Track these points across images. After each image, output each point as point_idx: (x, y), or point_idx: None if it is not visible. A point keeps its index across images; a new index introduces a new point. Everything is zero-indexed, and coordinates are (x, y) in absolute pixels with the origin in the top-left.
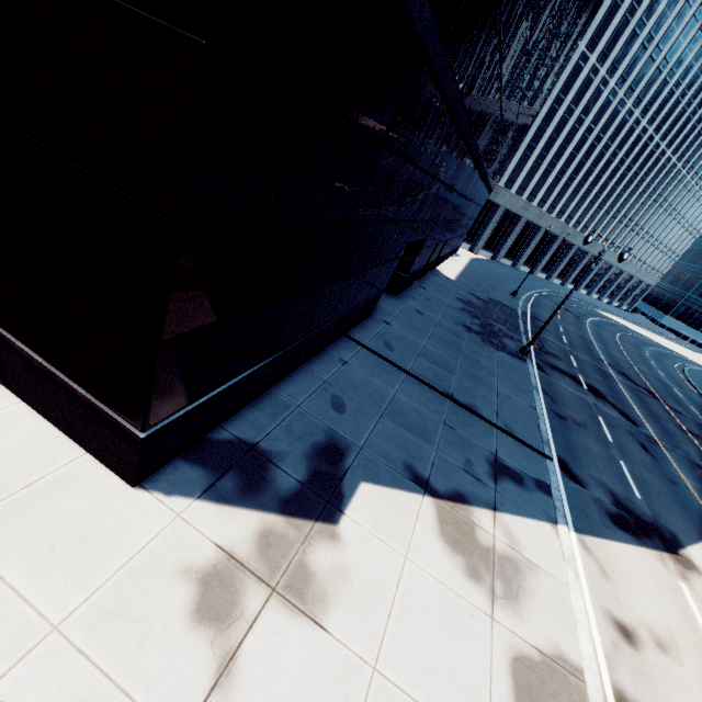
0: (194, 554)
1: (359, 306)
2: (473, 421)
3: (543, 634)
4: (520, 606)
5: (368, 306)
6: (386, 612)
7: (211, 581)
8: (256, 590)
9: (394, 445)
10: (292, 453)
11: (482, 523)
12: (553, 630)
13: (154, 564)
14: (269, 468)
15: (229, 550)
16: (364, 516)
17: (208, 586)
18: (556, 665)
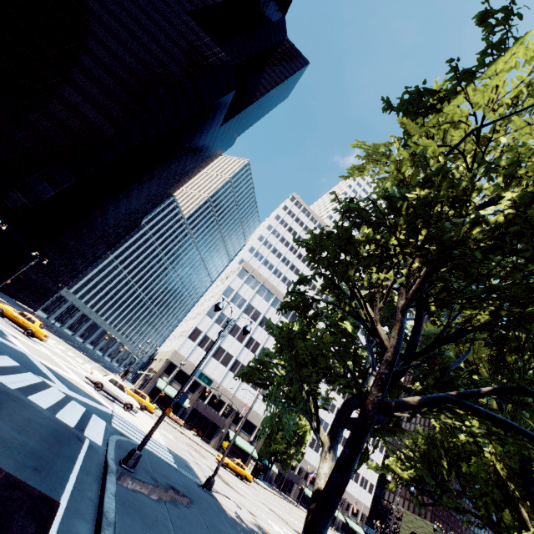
0: None
1: None
2: None
3: None
4: None
5: None
6: None
7: None
8: None
9: None
10: None
11: None
12: None
13: None
14: None
15: None
16: None
17: None
18: None
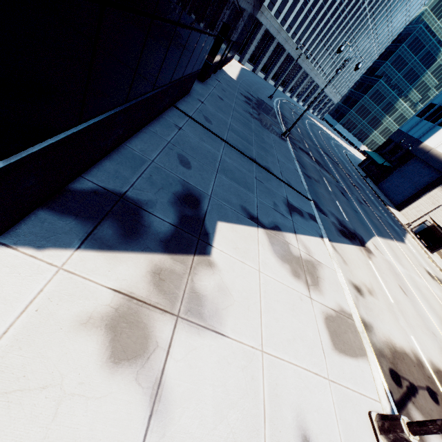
0: (91, 303)
1: (186, 77)
2: (271, 178)
3: (333, 301)
4: (320, 287)
5: (189, 82)
6: (258, 311)
7: (118, 325)
8: (163, 321)
9: (231, 194)
10: (159, 201)
11: (291, 242)
12: (336, 297)
13: (45, 324)
14: (143, 215)
15: (127, 292)
16: (226, 246)
17: (117, 329)
18: (342, 315)
